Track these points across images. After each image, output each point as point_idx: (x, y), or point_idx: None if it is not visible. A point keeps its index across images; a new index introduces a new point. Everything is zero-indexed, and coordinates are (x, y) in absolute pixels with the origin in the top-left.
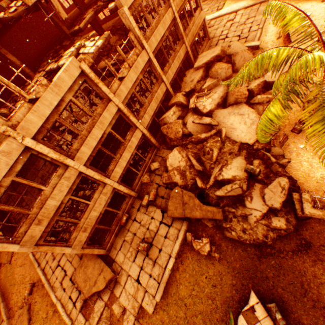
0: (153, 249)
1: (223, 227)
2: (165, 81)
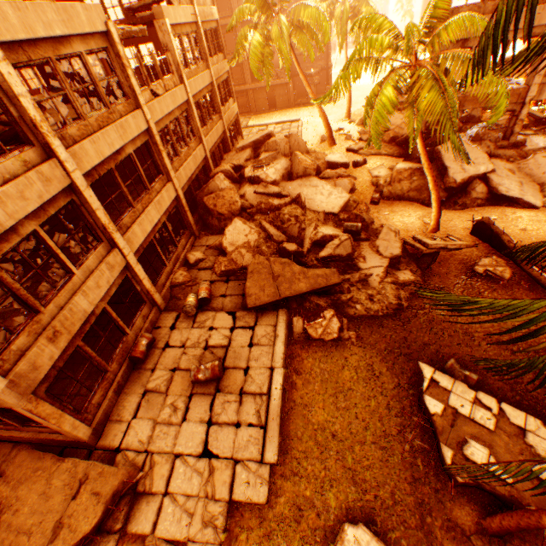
0: (230, 375)
1: (342, 302)
2: (205, 144)
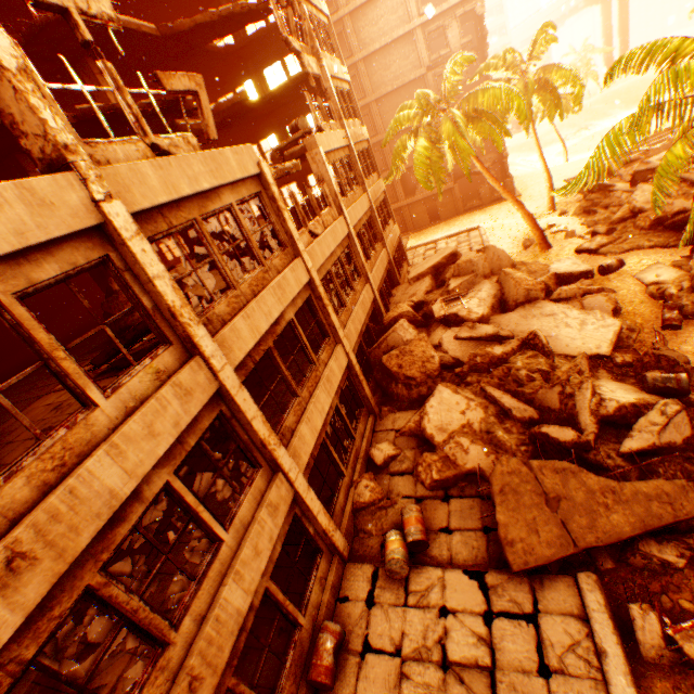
0: None
1: None
2: (372, 283)
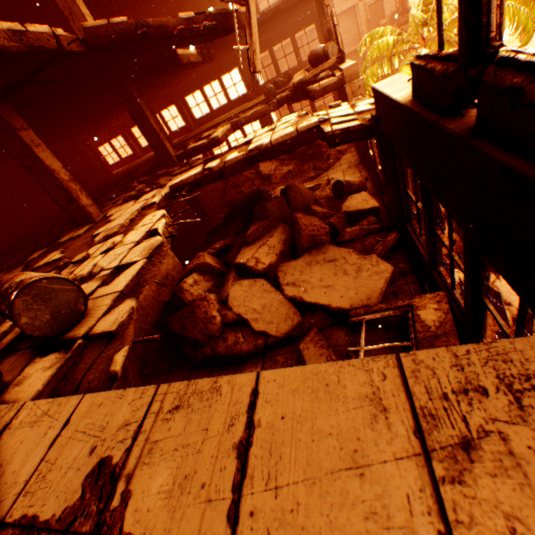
0: None
1: None
2: None
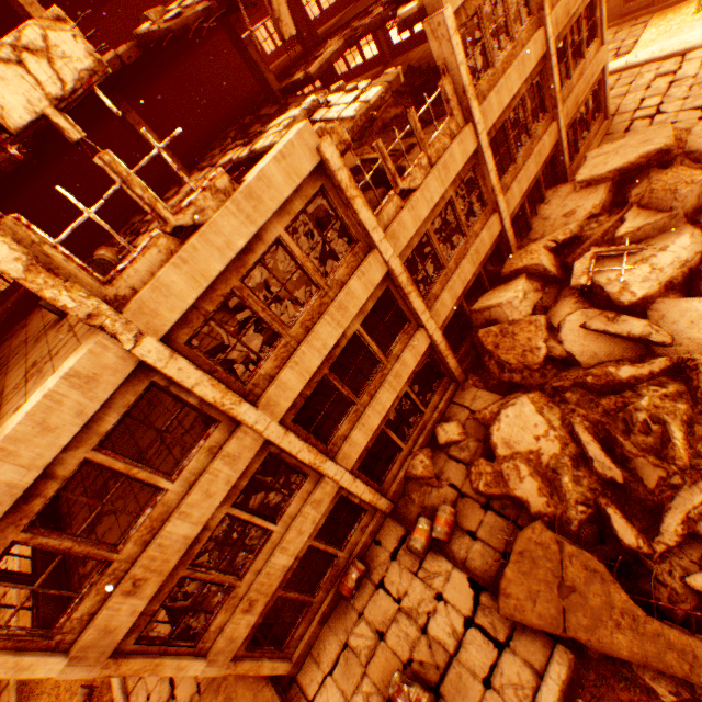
0: None
1: None
2: (502, 210)
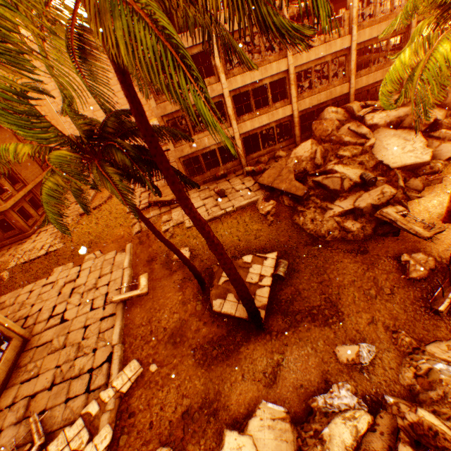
0: (224, 199)
1: (297, 211)
2: (352, 83)
